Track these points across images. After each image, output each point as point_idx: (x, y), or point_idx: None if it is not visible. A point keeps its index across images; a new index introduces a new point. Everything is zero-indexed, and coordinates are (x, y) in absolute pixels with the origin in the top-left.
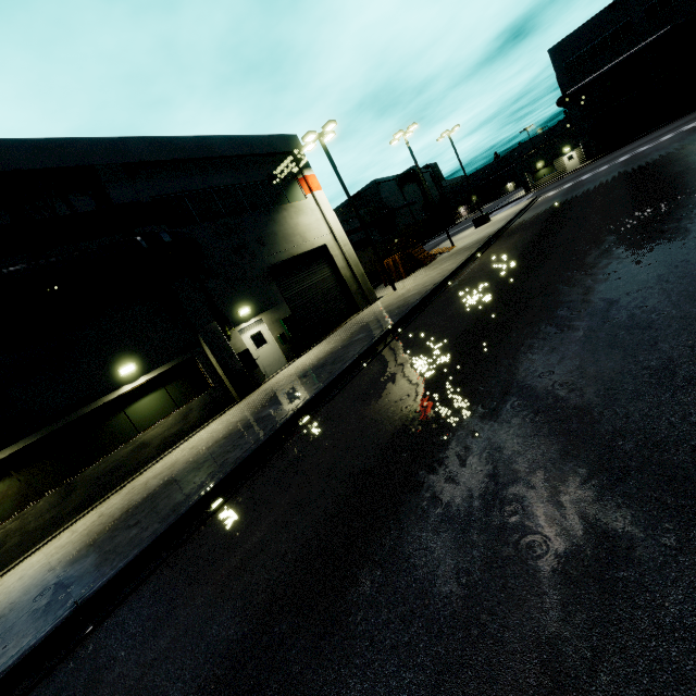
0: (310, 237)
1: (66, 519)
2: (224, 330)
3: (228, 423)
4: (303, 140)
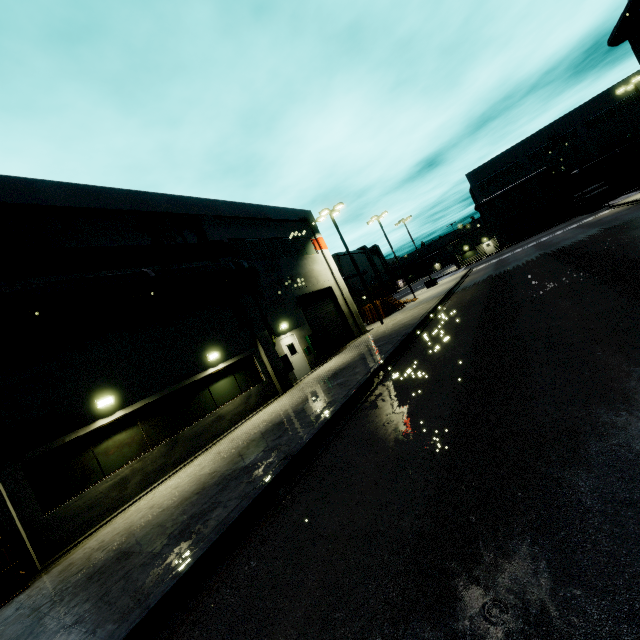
0: (321, 280)
1: (171, 468)
2: (271, 337)
3: (297, 397)
4: (320, 214)
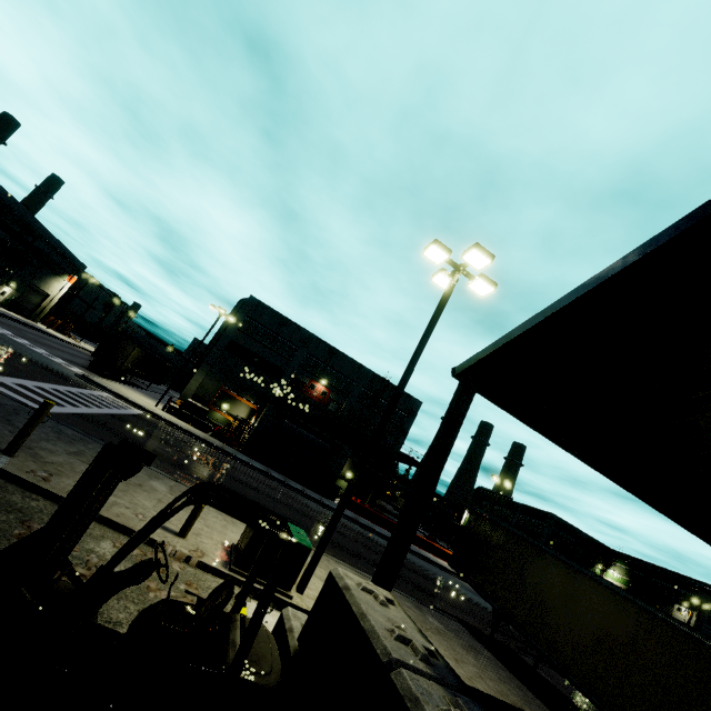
0: (51, 289)
1: None
2: (5, 283)
3: None
4: (87, 275)
